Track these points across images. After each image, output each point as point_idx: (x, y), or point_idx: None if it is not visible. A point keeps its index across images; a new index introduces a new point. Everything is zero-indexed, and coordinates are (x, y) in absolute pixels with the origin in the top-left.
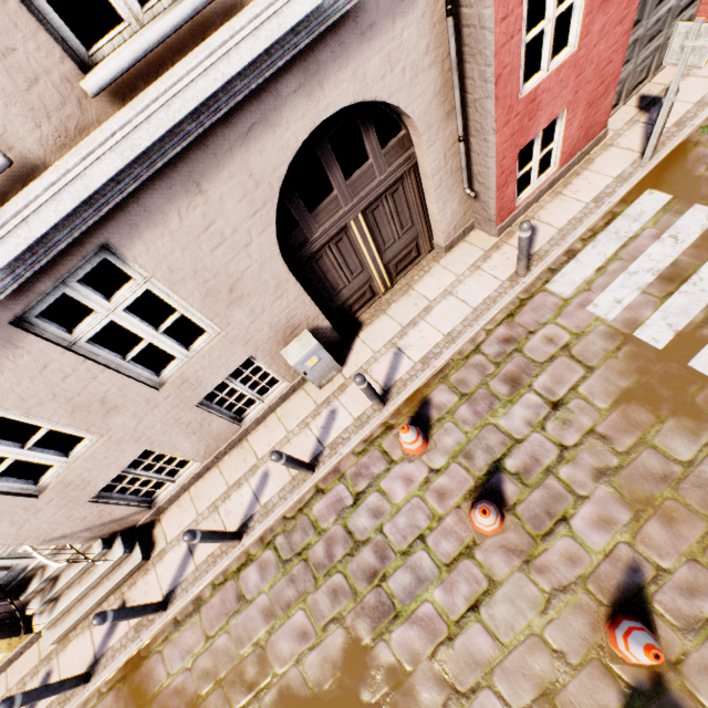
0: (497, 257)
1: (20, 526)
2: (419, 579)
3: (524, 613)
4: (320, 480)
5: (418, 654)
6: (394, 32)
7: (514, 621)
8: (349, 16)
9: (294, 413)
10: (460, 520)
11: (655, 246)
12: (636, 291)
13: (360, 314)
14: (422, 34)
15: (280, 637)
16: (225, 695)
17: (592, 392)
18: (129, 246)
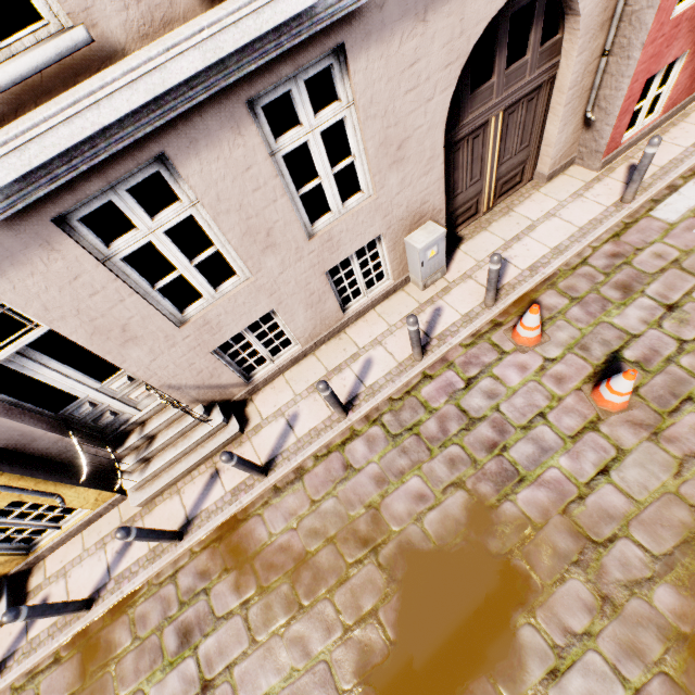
0: (599, 187)
1: (154, 357)
2: (543, 449)
3: (657, 475)
4: (427, 367)
5: (548, 511)
6: None
7: (647, 482)
8: None
9: (396, 310)
10: (581, 400)
11: None
12: None
13: (459, 230)
14: None
15: (395, 500)
16: (337, 550)
17: None
18: (356, 56)
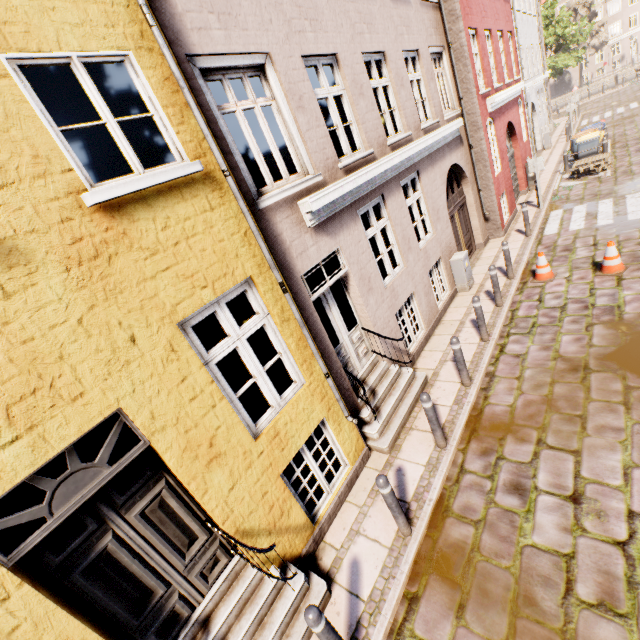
0: (511, 238)
1: (376, 308)
2: (610, 295)
3: None
4: (509, 308)
5: None
6: (461, 150)
7: None
8: (454, 140)
9: (462, 302)
10: (602, 277)
11: (573, 215)
12: (582, 221)
13: None
14: (465, 154)
15: (565, 348)
16: (563, 383)
17: (603, 237)
18: (421, 175)
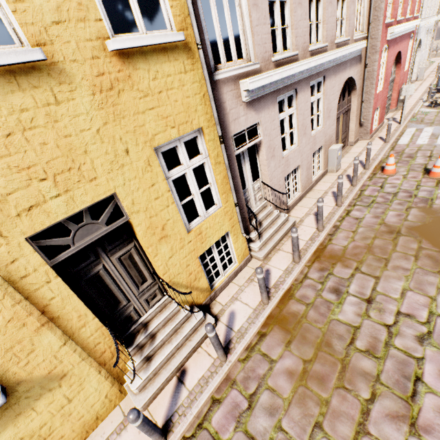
0: (373, 142)
1: (274, 170)
2: (429, 191)
3: None
4: (359, 188)
5: None
6: (358, 67)
7: None
8: (355, 58)
9: (329, 179)
10: (427, 179)
11: (422, 133)
12: (427, 139)
13: None
14: (360, 71)
15: (389, 219)
16: (381, 239)
17: (437, 153)
18: (326, 80)
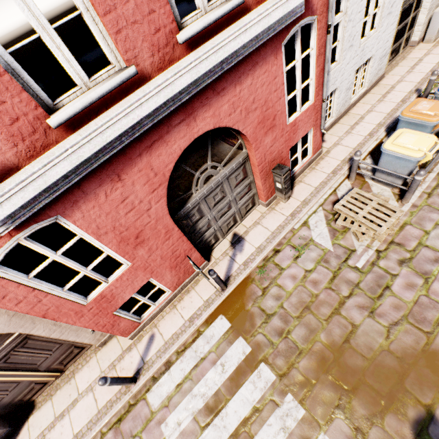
0: (127, 358)
1: None
2: None
3: None
4: None
5: None
6: None
7: None
8: None
9: None
10: None
11: (211, 371)
12: (191, 416)
13: (36, 397)
14: None
15: None
16: None
17: None
18: None
